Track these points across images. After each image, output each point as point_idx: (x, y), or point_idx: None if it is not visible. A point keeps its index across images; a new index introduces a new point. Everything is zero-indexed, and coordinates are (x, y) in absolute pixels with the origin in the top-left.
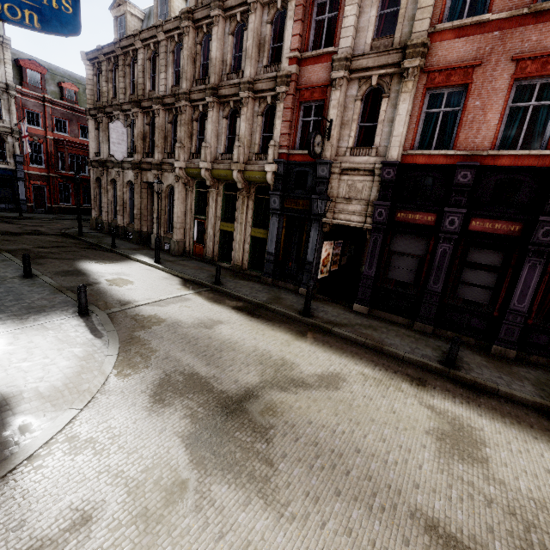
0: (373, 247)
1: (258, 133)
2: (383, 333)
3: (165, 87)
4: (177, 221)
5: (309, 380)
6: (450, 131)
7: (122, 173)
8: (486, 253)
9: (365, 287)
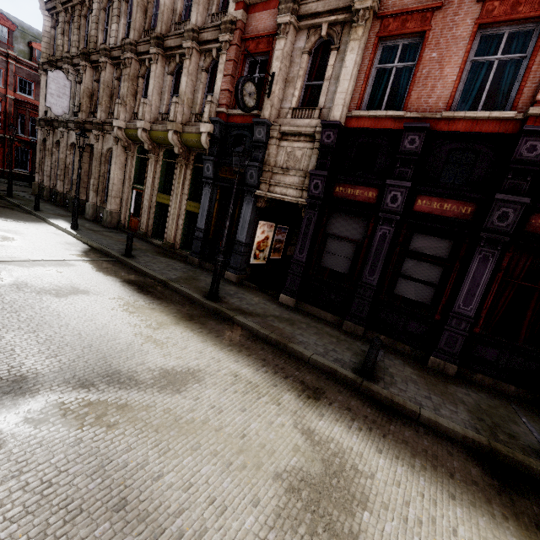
0: (306, 226)
1: (200, 91)
2: (300, 328)
3: (115, 39)
4: (112, 188)
5: (143, 375)
6: (403, 92)
7: (67, 134)
8: (432, 241)
9: (294, 274)
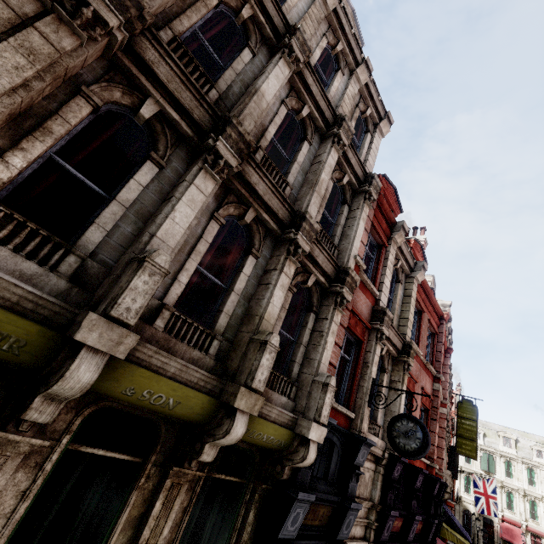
0: None
1: (280, 323)
2: None
3: None
4: None
5: None
6: None
7: None
8: None
9: None
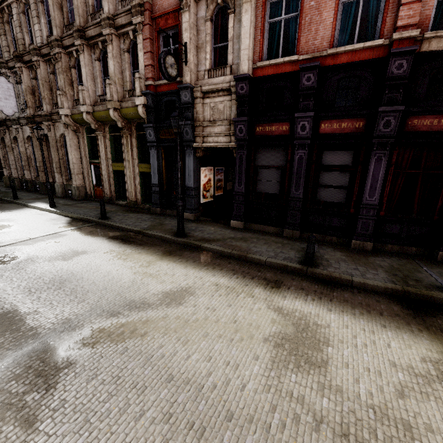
0: (239, 164)
1: (127, 70)
2: (253, 242)
3: (41, 38)
4: (73, 167)
5: (151, 299)
6: (293, 39)
7: (21, 129)
8: (338, 154)
9: (238, 203)
